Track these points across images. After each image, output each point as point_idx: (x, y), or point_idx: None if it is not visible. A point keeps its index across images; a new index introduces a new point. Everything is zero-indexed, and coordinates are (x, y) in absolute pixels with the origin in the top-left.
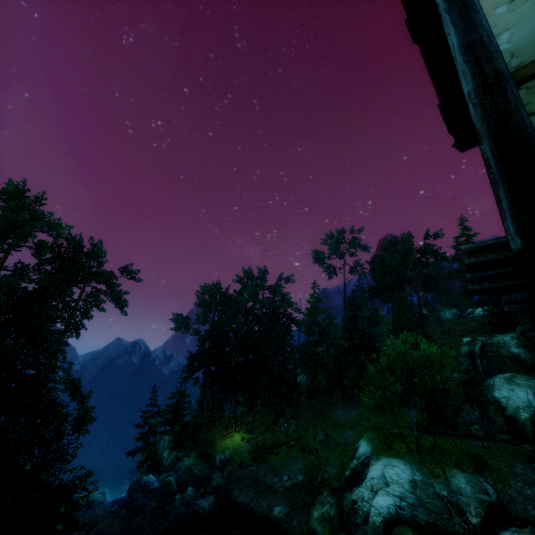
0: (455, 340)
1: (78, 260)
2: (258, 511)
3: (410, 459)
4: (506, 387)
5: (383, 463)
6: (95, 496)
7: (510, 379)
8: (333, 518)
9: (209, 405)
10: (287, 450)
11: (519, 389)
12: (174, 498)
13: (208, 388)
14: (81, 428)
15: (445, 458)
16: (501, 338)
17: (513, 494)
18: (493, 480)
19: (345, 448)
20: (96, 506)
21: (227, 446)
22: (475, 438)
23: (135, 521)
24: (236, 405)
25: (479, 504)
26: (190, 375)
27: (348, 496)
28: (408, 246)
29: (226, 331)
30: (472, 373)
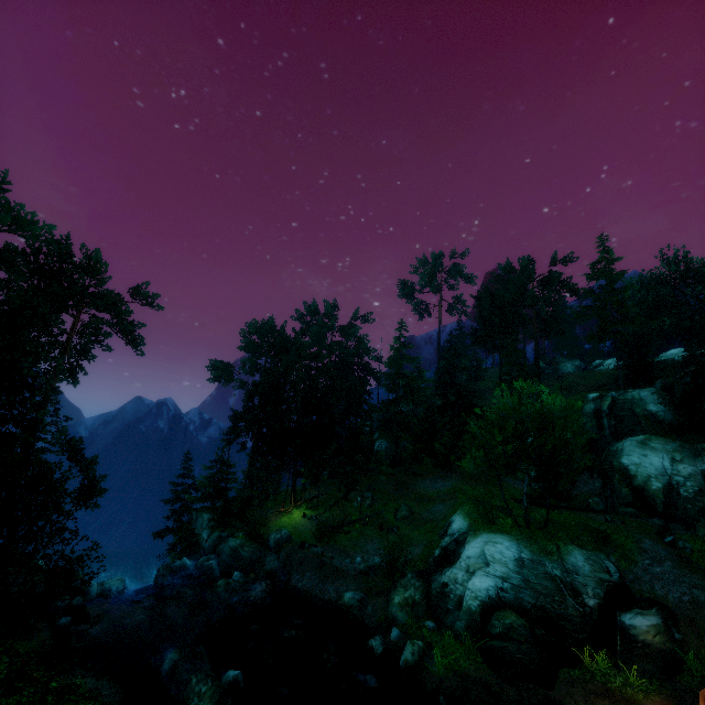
0: (578, 396)
1: (67, 275)
2: (324, 597)
3: (517, 534)
4: (638, 452)
5: (483, 540)
6: (112, 583)
7: (644, 442)
8: (419, 603)
9: (260, 476)
10: (360, 528)
11: (653, 455)
12: (216, 584)
13: (259, 455)
14: (87, 501)
15: (559, 533)
16: (636, 394)
17: (639, 573)
18: (616, 557)
19: (434, 525)
20: (114, 596)
21: (285, 525)
22: (594, 511)
23: (165, 611)
24: (295, 475)
25: (598, 584)
26: (234, 438)
27: (437, 579)
28: (528, 273)
29: (283, 382)
30: (596, 436)
